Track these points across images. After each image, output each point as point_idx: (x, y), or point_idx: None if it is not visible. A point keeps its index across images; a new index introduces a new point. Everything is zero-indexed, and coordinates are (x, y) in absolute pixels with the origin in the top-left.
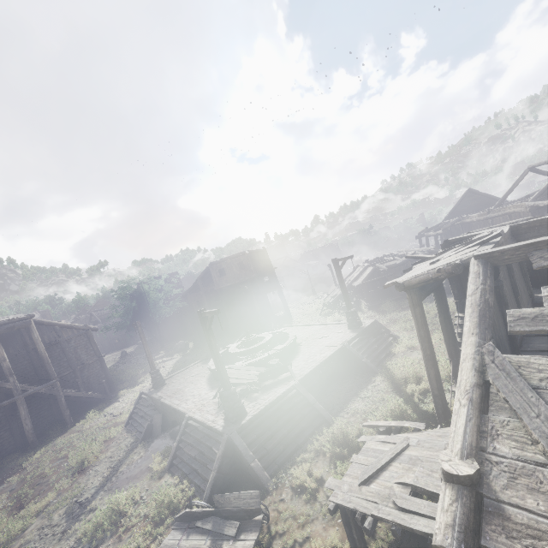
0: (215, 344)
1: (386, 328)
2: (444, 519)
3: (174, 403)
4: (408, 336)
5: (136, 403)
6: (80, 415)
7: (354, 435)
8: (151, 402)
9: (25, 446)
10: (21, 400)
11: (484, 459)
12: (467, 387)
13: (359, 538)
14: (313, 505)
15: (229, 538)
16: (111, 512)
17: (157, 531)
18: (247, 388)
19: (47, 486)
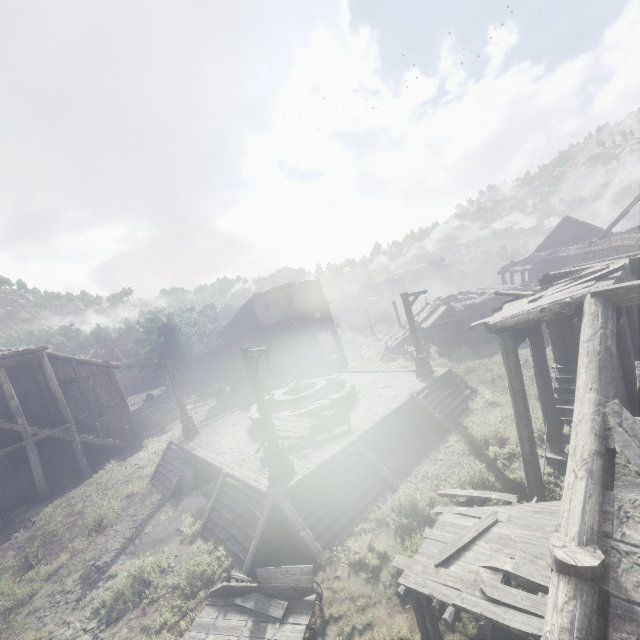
0: (261, 389)
1: (462, 378)
2: (558, 620)
3: (208, 457)
4: (488, 390)
5: (164, 454)
6: (98, 465)
7: (424, 504)
8: (181, 454)
9: (35, 498)
10: (31, 445)
11: (609, 547)
12: (584, 455)
13: (434, 629)
14: (375, 586)
15: (274, 620)
16: (134, 580)
17: (188, 606)
18: (297, 442)
19: (60, 546)
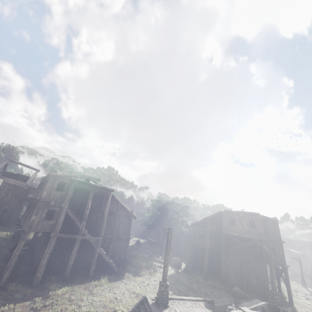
0: None
1: None
2: None
3: None
4: None
5: (136, 305)
6: (98, 273)
7: None
8: None
9: (62, 273)
10: (79, 239)
11: None
12: None
13: None
14: None
15: None
16: None
17: None
18: None
19: None
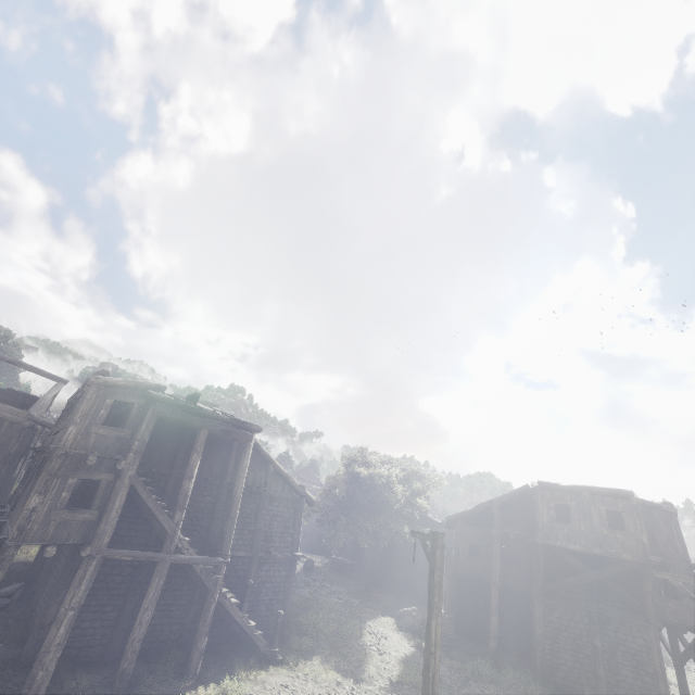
0: None
1: None
2: None
3: None
4: None
5: None
6: (213, 660)
7: None
8: None
9: (113, 664)
10: (165, 565)
11: None
12: None
13: None
14: None
15: None
16: None
17: None
18: None
19: None
